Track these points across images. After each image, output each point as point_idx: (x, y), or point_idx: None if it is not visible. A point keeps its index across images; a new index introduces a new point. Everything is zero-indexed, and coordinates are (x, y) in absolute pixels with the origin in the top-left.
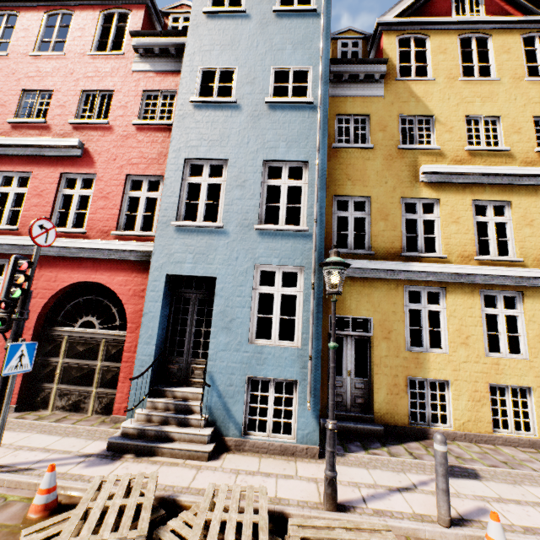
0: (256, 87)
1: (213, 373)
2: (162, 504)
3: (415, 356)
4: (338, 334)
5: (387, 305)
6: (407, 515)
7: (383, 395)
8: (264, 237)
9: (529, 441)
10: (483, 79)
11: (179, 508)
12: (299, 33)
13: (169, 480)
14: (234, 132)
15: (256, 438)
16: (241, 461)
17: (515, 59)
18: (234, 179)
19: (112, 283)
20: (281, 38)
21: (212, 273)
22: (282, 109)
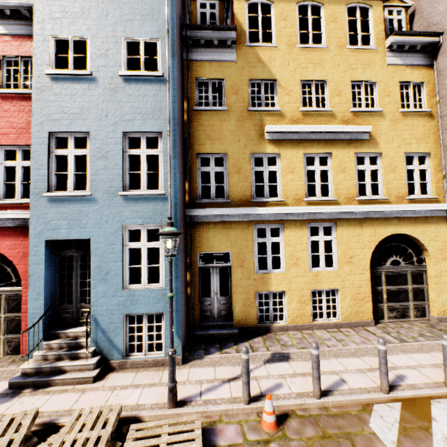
0: (109, 59)
1: (96, 315)
2: (45, 428)
3: (262, 277)
4: (207, 266)
5: (241, 241)
6: (225, 400)
7: (239, 307)
8: (129, 202)
9: (334, 324)
10: (315, 47)
11: (59, 427)
12: (146, 2)
13: (55, 406)
14: (93, 105)
15: (135, 358)
16: (121, 378)
17: (341, 28)
18: (98, 150)
19: (1, 247)
20: (129, 7)
21: (86, 236)
22: (135, 82)
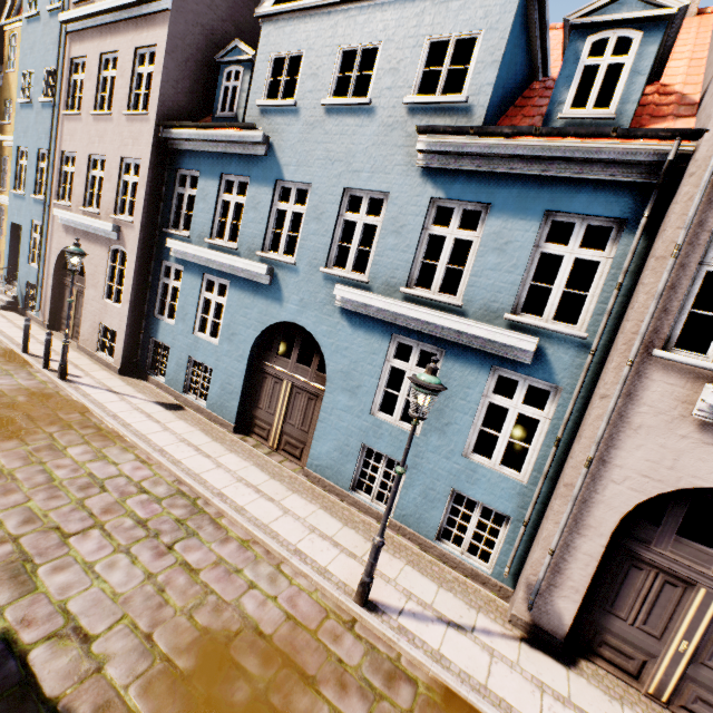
0: None
1: None
2: None
3: None
4: None
5: None
6: None
7: None
8: None
9: None
10: None
11: None
12: None
13: None
14: None
15: None
16: None
17: None
18: None
19: None
20: None
21: None
22: None
